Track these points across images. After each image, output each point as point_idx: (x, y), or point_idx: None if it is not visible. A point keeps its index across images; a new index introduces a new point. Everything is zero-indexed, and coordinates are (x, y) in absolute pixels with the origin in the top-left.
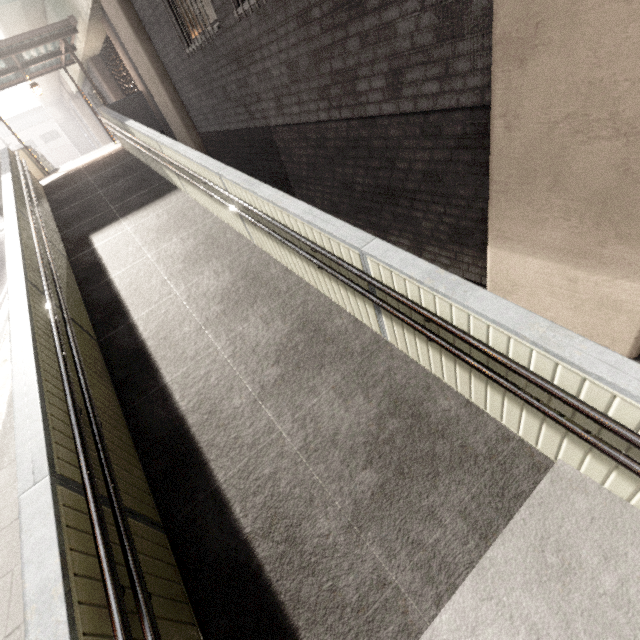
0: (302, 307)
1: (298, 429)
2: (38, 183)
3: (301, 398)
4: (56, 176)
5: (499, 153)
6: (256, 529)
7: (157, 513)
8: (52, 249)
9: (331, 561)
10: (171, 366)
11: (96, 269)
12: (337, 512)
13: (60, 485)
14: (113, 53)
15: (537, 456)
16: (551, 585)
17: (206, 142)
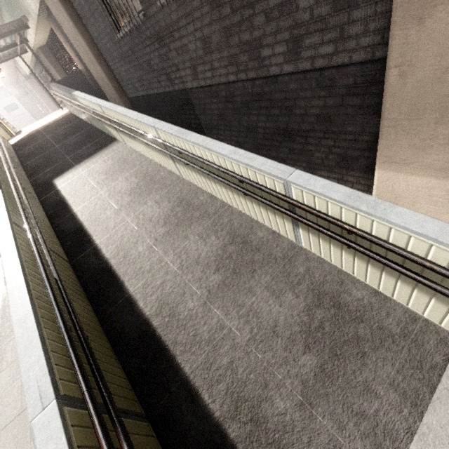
0: (229, 224)
1: (244, 324)
2: (8, 143)
3: (242, 298)
4: (20, 136)
5: (392, 96)
6: (224, 412)
7: (139, 405)
8: (25, 193)
9: (292, 436)
10: (132, 279)
11: (61, 206)
12: (289, 392)
13: (65, 406)
14: (56, 43)
15: (441, 332)
16: None
17: (134, 104)
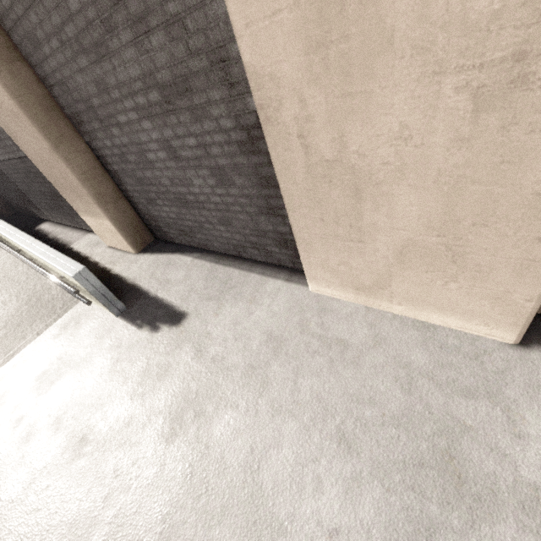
0: (3, 266)
1: None
2: None
3: None
4: None
5: (44, 174)
6: None
7: None
8: None
9: None
10: None
11: None
12: None
13: None
14: None
15: None
16: (50, 340)
17: None
